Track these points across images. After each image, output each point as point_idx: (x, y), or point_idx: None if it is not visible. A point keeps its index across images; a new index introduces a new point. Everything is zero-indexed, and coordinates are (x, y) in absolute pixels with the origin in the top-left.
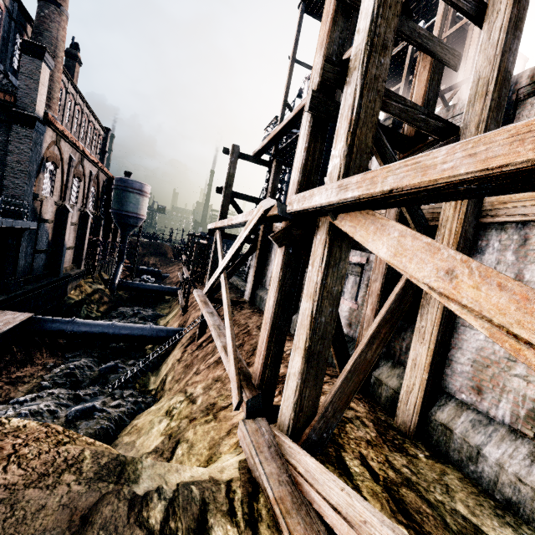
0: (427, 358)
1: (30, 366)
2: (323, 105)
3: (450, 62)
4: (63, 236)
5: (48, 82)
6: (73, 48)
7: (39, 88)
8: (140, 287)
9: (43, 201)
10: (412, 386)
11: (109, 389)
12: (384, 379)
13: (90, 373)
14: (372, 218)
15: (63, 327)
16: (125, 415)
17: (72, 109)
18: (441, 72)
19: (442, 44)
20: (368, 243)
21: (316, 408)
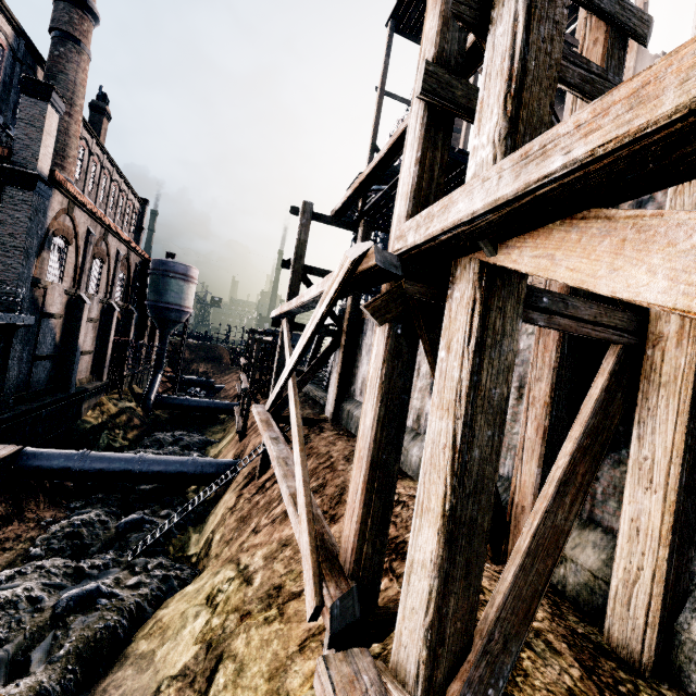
0: (664, 518)
1: (17, 523)
2: (445, 87)
3: (636, 30)
4: (77, 336)
5: (62, 136)
6: (100, 100)
7: (43, 138)
8: (185, 403)
9: (47, 288)
10: (636, 571)
11: (128, 556)
12: (568, 550)
13: (103, 531)
14: (601, 224)
15: (69, 463)
16: (147, 600)
17: (97, 174)
18: (623, 47)
19: (623, 2)
20: (596, 280)
21: (470, 635)
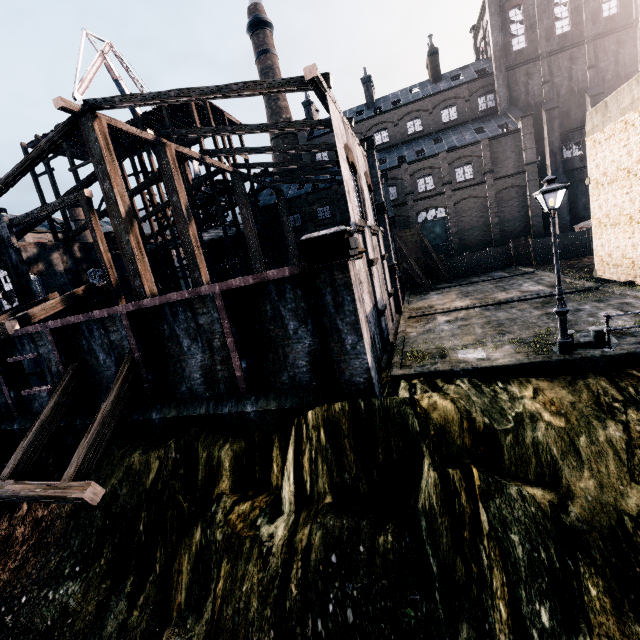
0: None
1: None
2: None
3: None
4: None
5: None
6: None
7: None
8: None
9: None
10: None
11: None
12: None
13: None
14: None
15: None
16: None
17: None
18: None
19: None
20: None
21: None
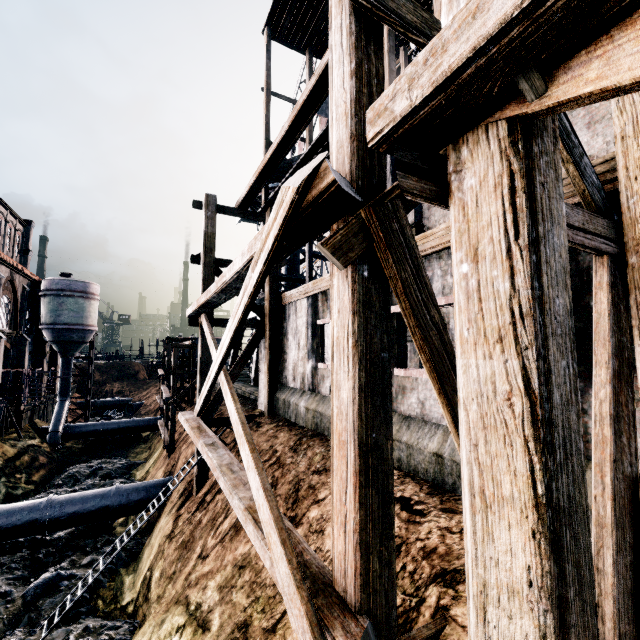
0: None
1: None
2: None
3: None
4: None
5: None
6: None
7: None
8: (100, 428)
9: None
10: None
11: (42, 630)
12: None
13: (5, 606)
14: None
15: None
16: None
17: None
18: None
19: None
20: None
21: None
